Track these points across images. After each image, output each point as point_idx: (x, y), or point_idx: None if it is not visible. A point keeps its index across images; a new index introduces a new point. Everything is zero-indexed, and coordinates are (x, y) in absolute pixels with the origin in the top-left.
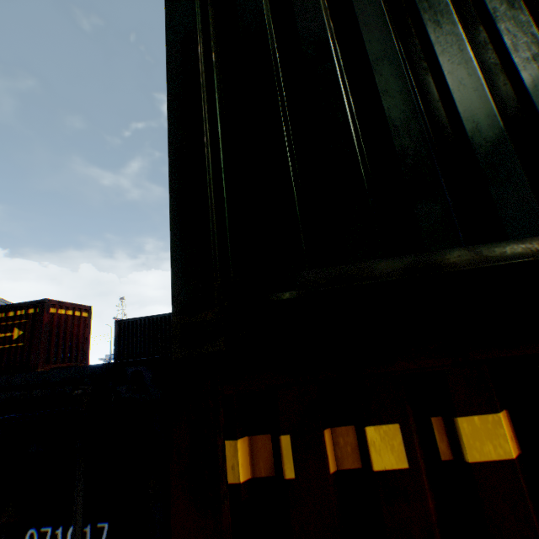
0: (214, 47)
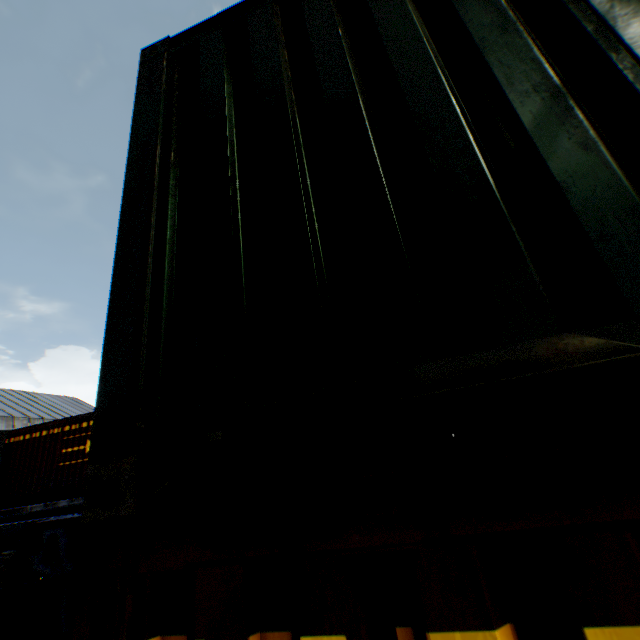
0: (174, 145)
